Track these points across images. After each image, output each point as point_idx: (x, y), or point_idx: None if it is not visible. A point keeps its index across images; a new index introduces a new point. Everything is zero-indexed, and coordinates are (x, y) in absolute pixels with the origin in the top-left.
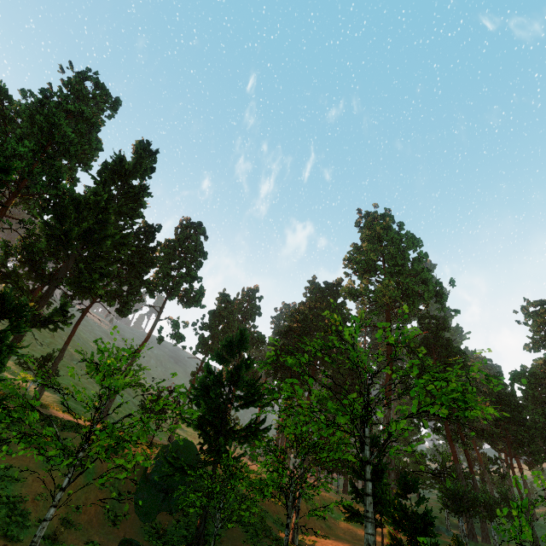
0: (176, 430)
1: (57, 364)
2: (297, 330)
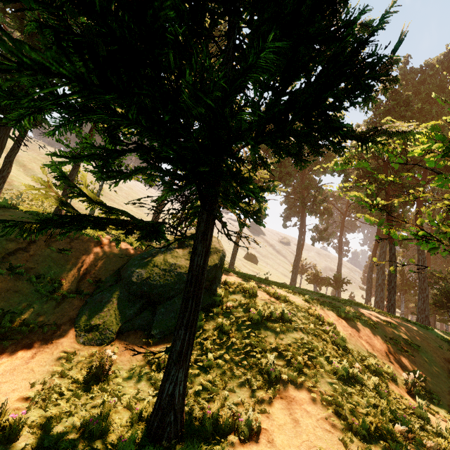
0: (234, 260)
1: (73, 175)
2: (389, 110)
